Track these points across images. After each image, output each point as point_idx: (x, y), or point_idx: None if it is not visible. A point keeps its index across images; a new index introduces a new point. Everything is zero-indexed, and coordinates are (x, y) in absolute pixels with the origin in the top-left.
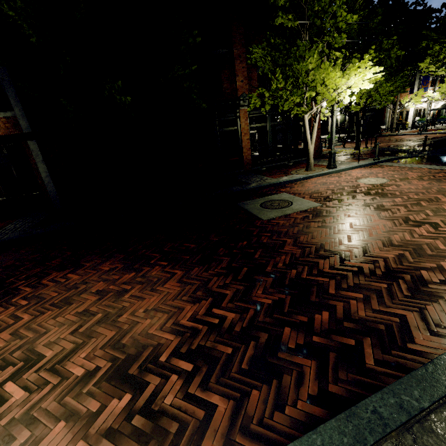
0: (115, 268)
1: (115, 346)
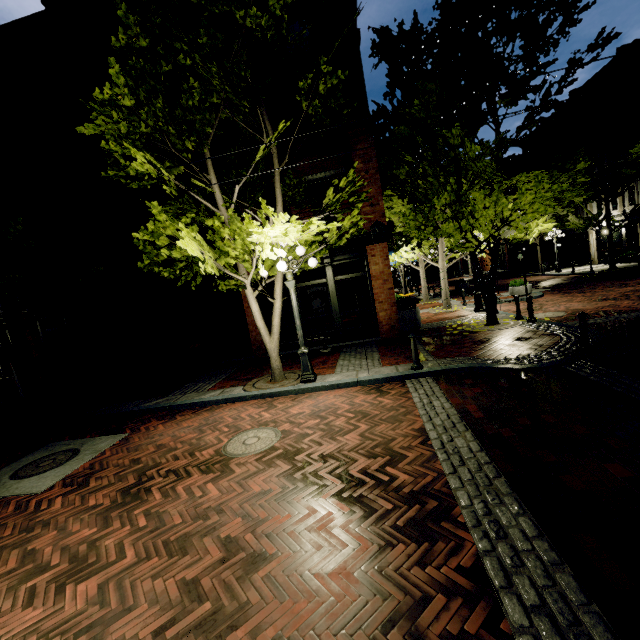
0: None
1: None
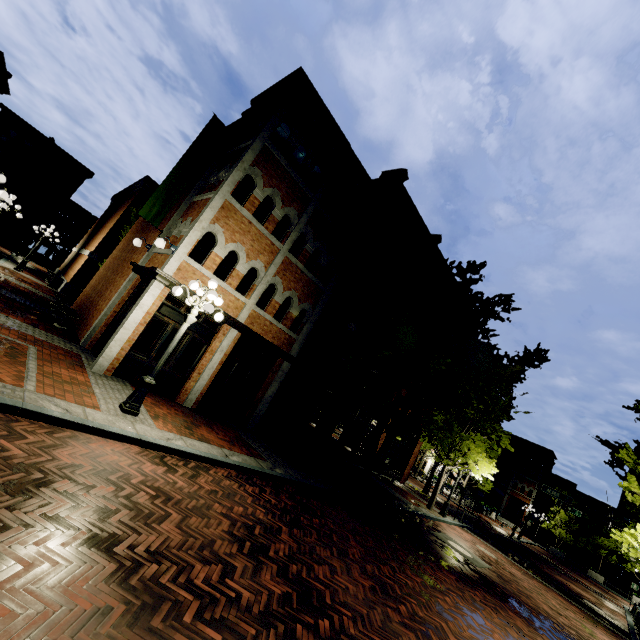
0: (457, 580)
1: None
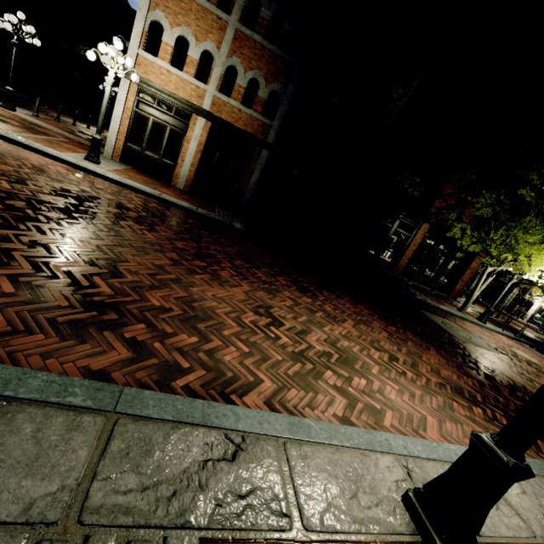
0: (373, 315)
1: (439, 376)
